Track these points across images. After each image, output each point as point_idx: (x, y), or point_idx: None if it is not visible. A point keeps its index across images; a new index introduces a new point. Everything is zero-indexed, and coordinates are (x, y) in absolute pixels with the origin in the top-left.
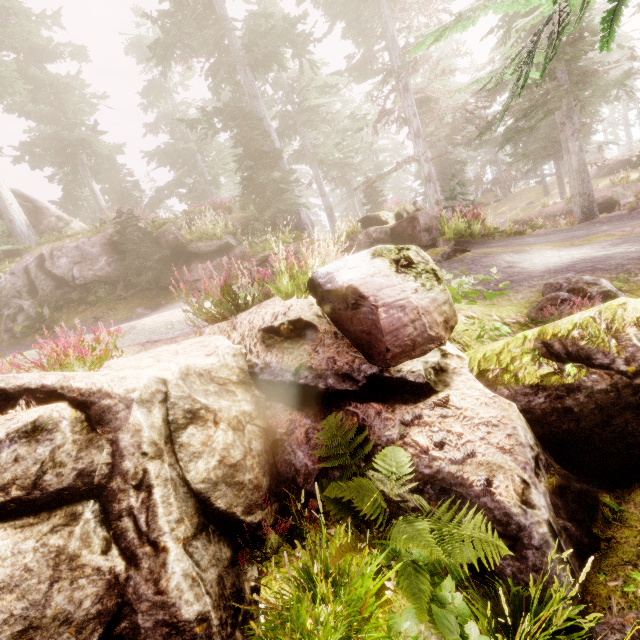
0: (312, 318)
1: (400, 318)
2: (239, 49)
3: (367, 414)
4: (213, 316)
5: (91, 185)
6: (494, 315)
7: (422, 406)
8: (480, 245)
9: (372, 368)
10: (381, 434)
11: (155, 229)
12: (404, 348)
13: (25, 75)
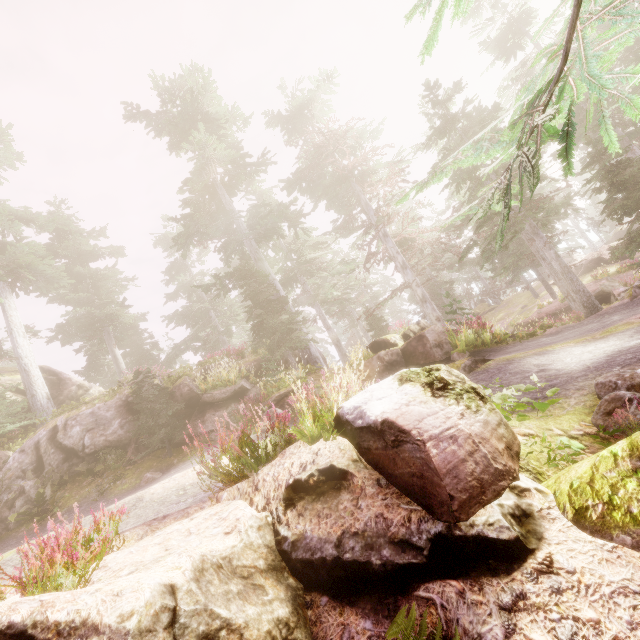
0: (346, 463)
1: (454, 452)
2: (245, 229)
3: (447, 600)
4: (231, 475)
5: (114, 351)
6: (554, 428)
7: (520, 577)
8: (496, 352)
9: (436, 525)
10: (477, 636)
11: (170, 384)
12: (471, 492)
13: (71, 273)
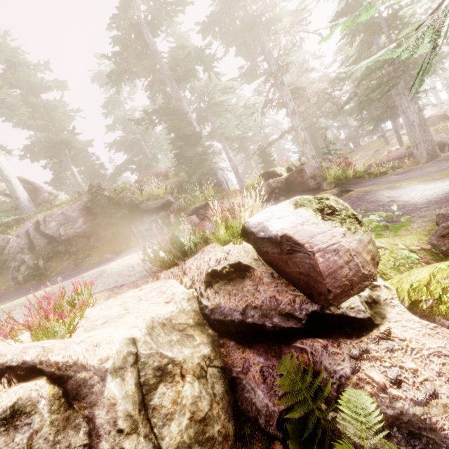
0: (249, 261)
1: (335, 261)
2: (167, 70)
3: (315, 350)
4: (166, 263)
5: (71, 169)
6: (399, 244)
7: (366, 340)
8: (355, 185)
9: (313, 306)
10: (333, 371)
11: (116, 195)
12: (343, 288)
13: (27, 102)
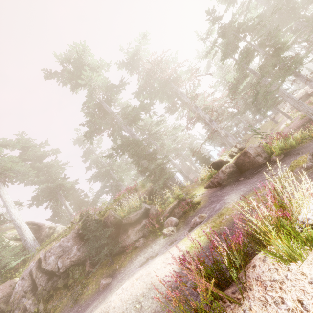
0: None
1: None
2: (121, 120)
3: None
4: None
5: (65, 204)
6: None
7: None
8: (305, 149)
9: None
10: None
11: (101, 216)
12: None
13: (34, 168)
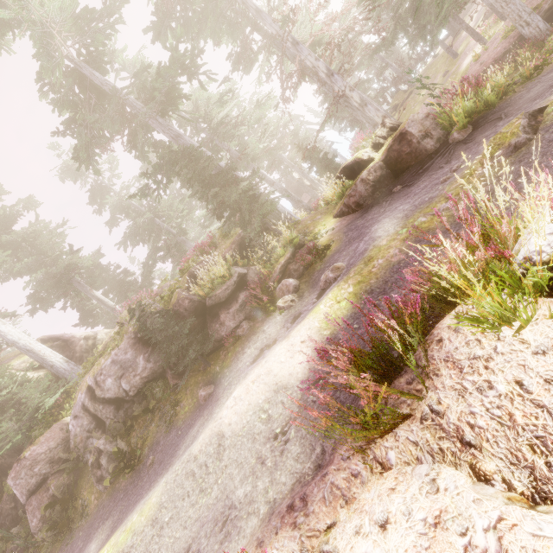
0: None
1: None
2: (142, 107)
3: None
4: (385, 426)
5: (94, 295)
6: None
7: None
8: (512, 106)
9: None
10: None
11: (167, 303)
12: None
13: (2, 245)
